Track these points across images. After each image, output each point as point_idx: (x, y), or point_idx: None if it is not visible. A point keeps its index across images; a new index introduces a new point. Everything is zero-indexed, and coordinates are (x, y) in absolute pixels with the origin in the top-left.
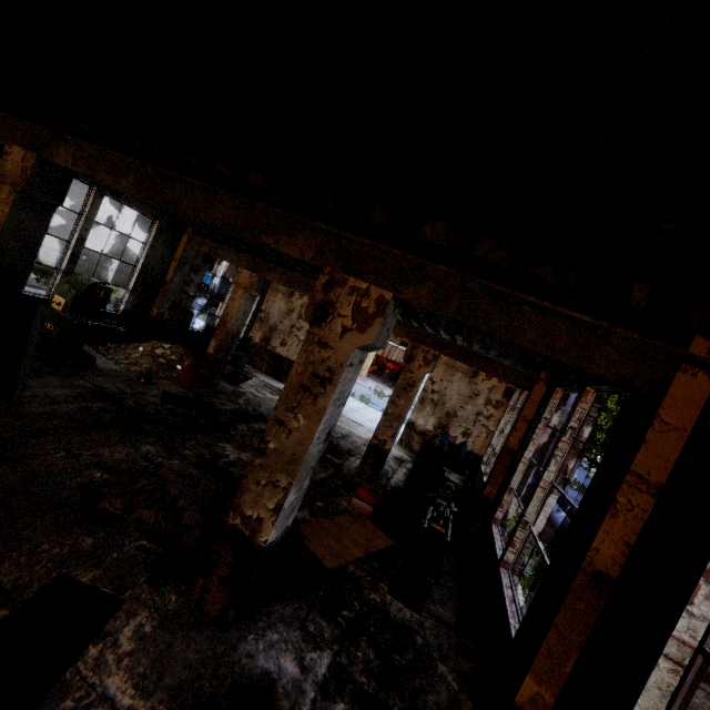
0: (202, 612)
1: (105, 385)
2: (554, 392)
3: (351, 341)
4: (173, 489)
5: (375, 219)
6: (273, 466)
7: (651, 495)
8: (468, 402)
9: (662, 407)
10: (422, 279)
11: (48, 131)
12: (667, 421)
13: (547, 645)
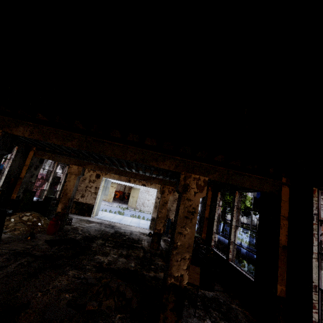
0: None
1: (14, 248)
2: (218, 193)
3: (198, 196)
4: (113, 284)
5: (197, 154)
6: (181, 251)
7: (287, 220)
8: (174, 203)
9: (282, 197)
10: (214, 171)
11: (11, 119)
12: (283, 200)
13: (279, 272)
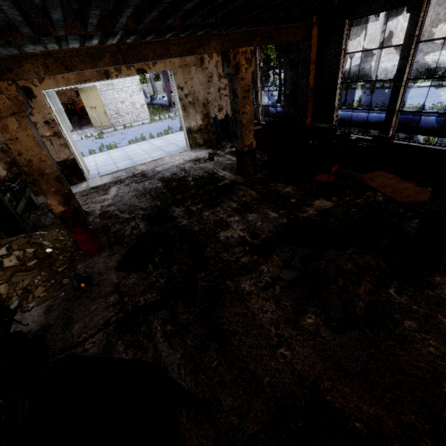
0: (445, 266)
1: (98, 321)
2: (344, 25)
3: None
4: (348, 266)
5: None
6: None
7: None
8: (210, 86)
9: None
10: None
11: None
12: None
13: None
